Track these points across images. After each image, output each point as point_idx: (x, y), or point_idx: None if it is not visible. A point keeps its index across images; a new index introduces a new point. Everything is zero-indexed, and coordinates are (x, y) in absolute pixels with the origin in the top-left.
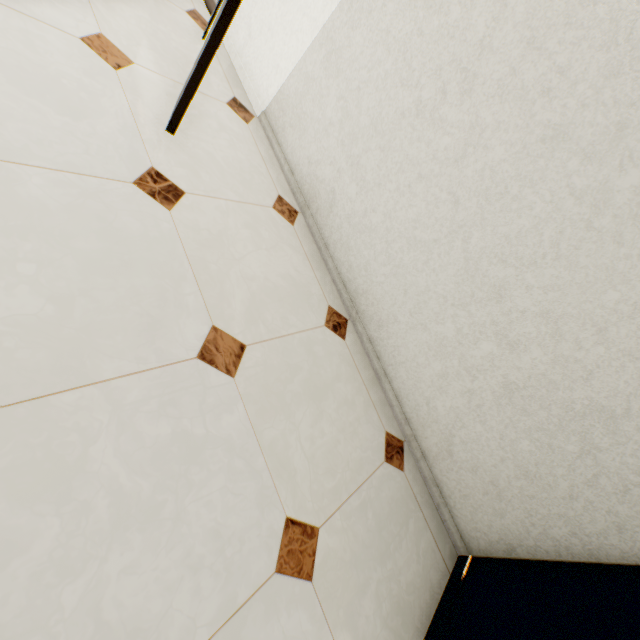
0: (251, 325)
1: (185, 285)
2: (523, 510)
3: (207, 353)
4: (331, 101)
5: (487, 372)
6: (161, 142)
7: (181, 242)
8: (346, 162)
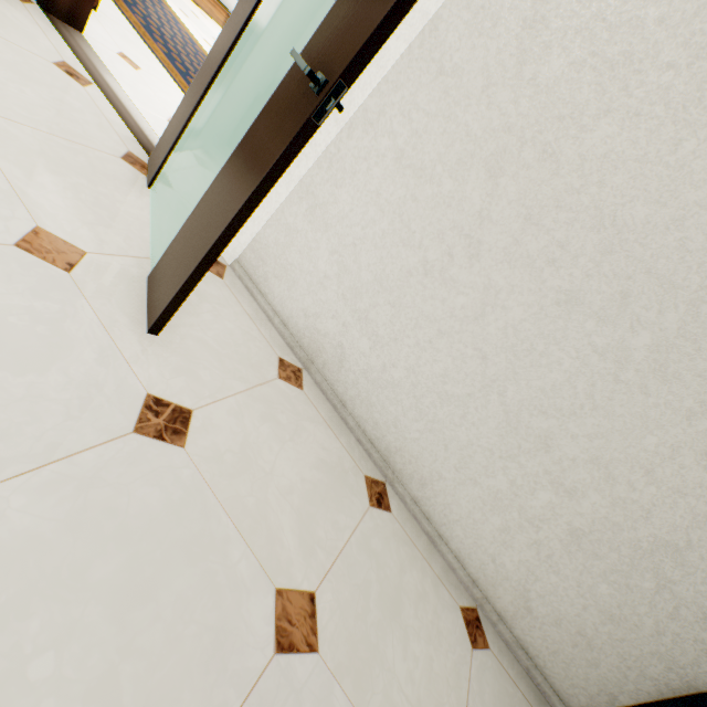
0: (310, 558)
1: (231, 549)
2: (616, 655)
3: (283, 637)
4: (323, 254)
5: (550, 521)
6: (147, 351)
7: (209, 487)
8: (352, 316)
